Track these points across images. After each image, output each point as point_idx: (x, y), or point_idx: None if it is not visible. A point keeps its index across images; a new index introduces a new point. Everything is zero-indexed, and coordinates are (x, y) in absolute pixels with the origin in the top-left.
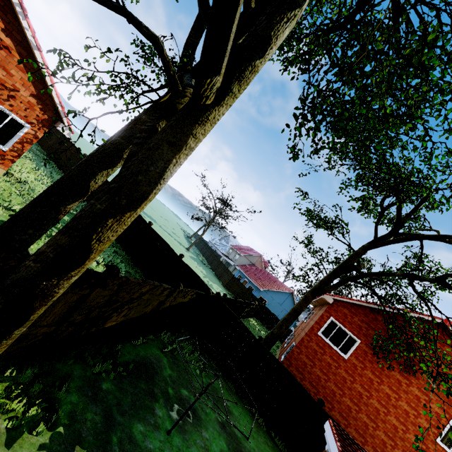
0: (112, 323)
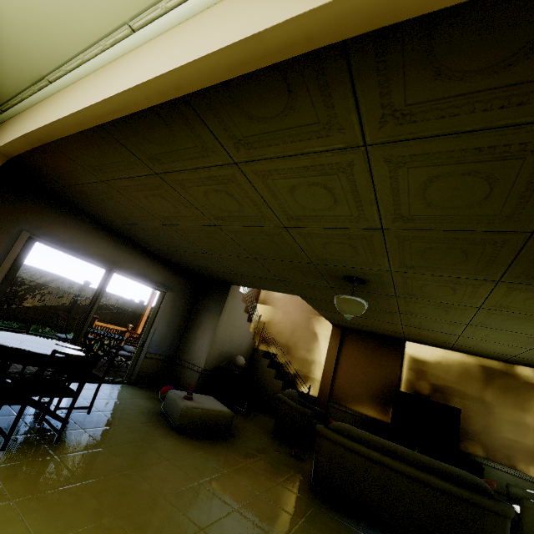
0: (30, 304)
